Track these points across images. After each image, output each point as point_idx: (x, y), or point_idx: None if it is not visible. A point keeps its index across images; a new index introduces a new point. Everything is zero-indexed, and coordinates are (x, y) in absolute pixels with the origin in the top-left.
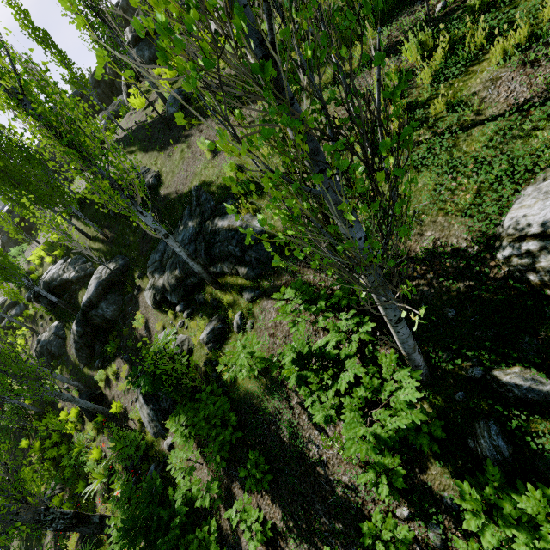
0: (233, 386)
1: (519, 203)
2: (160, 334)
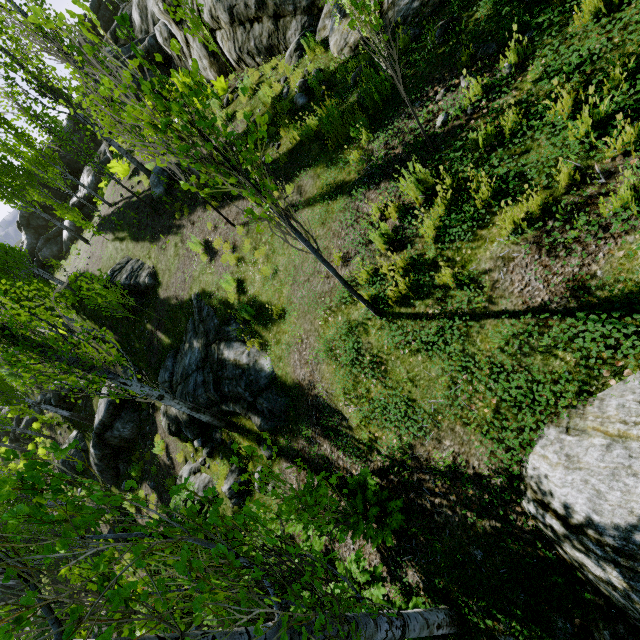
0: None
1: (542, 447)
2: (182, 469)
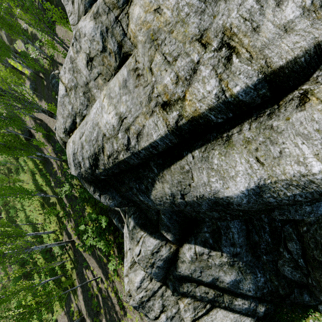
0: (33, 32)
1: None
2: (23, 26)
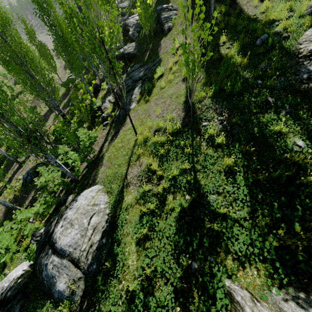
0: None
1: (98, 187)
2: (110, 96)
